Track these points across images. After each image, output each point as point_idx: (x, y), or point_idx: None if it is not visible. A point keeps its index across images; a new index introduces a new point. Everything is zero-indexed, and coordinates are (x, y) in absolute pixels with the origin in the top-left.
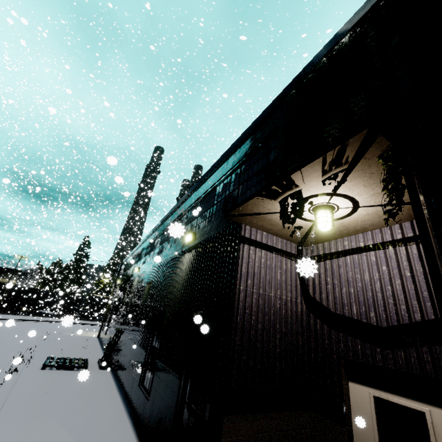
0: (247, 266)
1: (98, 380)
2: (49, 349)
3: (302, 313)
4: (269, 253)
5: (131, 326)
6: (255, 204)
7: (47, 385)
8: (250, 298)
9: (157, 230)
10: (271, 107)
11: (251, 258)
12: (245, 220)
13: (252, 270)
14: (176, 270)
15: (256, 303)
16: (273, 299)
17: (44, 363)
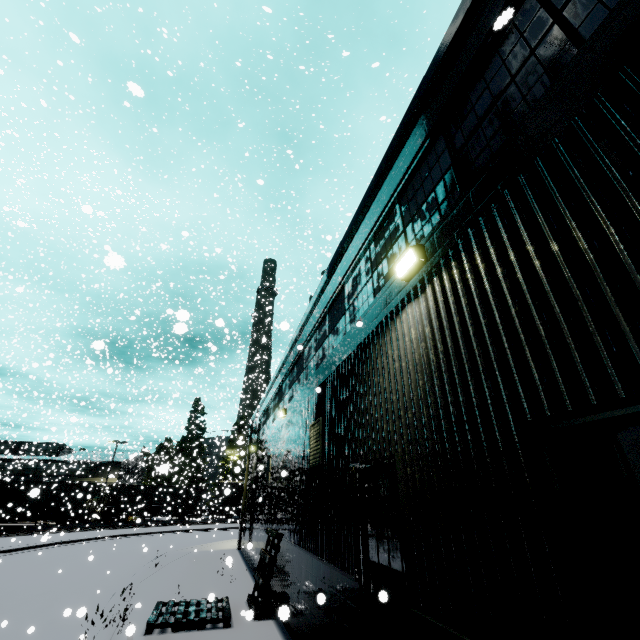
0: None
1: None
2: (162, 583)
3: None
4: None
5: (297, 520)
6: None
7: None
8: None
9: (302, 331)
10: None
11: None
12: None
13: None
14: (386, 359)
15: None
16: None
17: (149, 620)
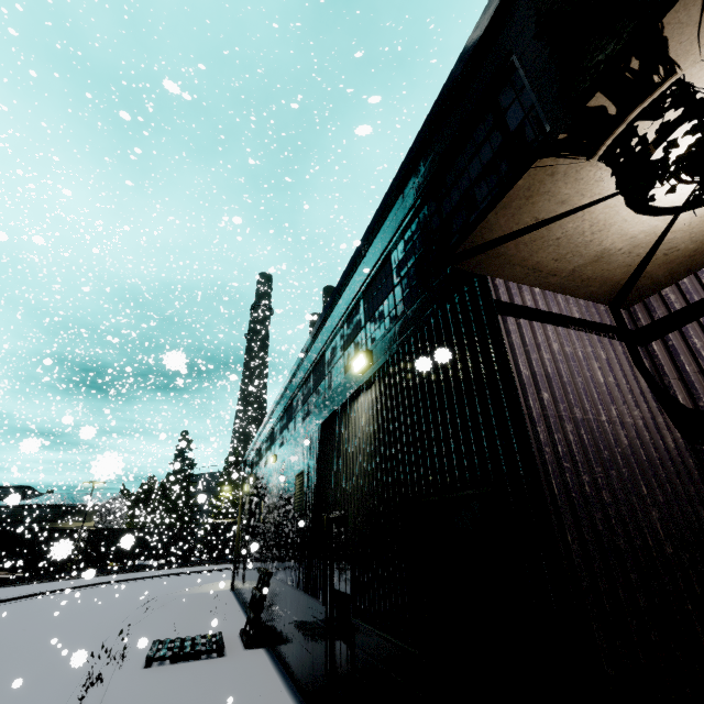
0: (528, 361)
1: (246, 672)
2: (155, 625)
3: (681, 452)
4: (562, 330)
5: (284, 559)
6: (530, 191)
7: (157, 700)
8: (561, 433)
9: (291, 382)
10: (482, 25)
11: (531, 344)
12: (495, 262)
13: (542, 369)
14: (347, 433)
15: (578, 443)
16: (610, 428)
17: (148, 655)
